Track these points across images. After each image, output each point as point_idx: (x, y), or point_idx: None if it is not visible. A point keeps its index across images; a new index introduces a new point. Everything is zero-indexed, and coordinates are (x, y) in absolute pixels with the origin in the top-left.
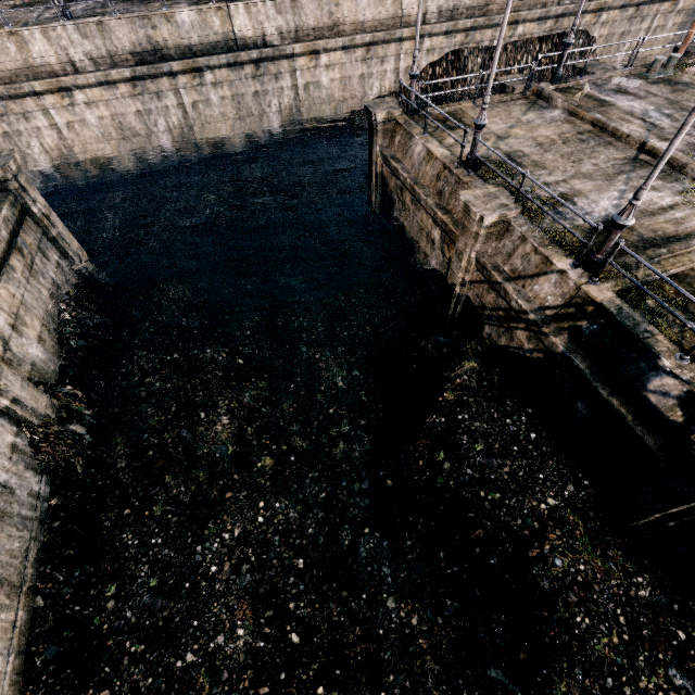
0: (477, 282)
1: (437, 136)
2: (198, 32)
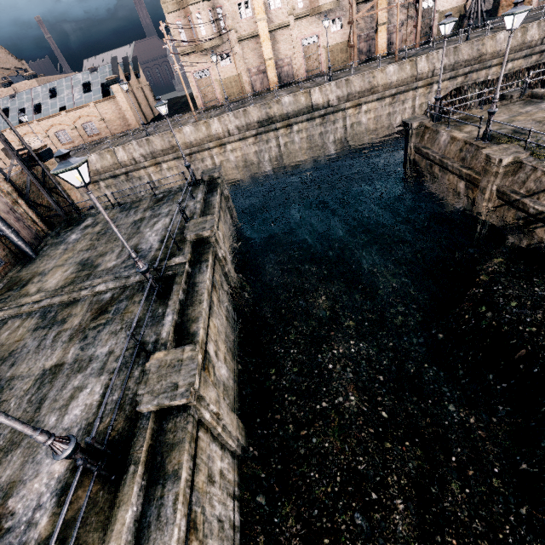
0: (498, 207)
1: (456, 129)
2: (292, 106)
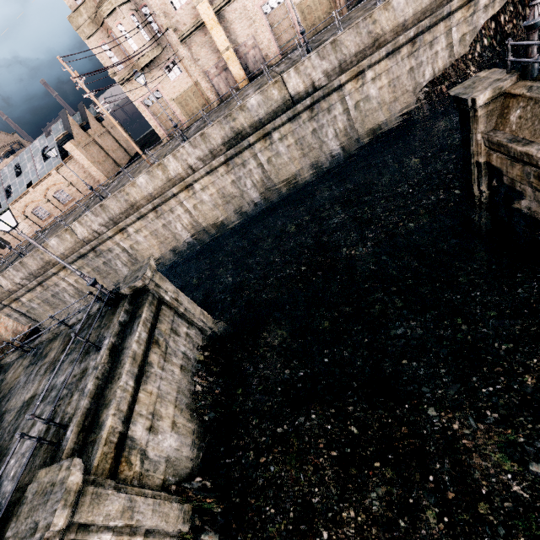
0: None
1: None
2: (263, 107)
